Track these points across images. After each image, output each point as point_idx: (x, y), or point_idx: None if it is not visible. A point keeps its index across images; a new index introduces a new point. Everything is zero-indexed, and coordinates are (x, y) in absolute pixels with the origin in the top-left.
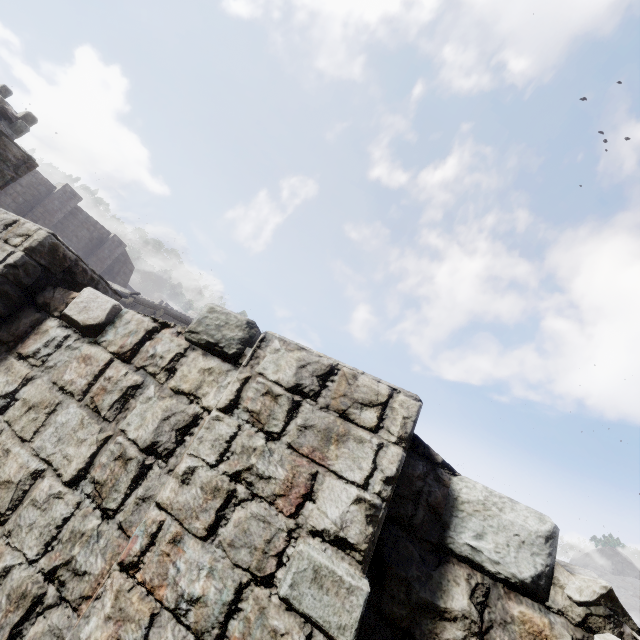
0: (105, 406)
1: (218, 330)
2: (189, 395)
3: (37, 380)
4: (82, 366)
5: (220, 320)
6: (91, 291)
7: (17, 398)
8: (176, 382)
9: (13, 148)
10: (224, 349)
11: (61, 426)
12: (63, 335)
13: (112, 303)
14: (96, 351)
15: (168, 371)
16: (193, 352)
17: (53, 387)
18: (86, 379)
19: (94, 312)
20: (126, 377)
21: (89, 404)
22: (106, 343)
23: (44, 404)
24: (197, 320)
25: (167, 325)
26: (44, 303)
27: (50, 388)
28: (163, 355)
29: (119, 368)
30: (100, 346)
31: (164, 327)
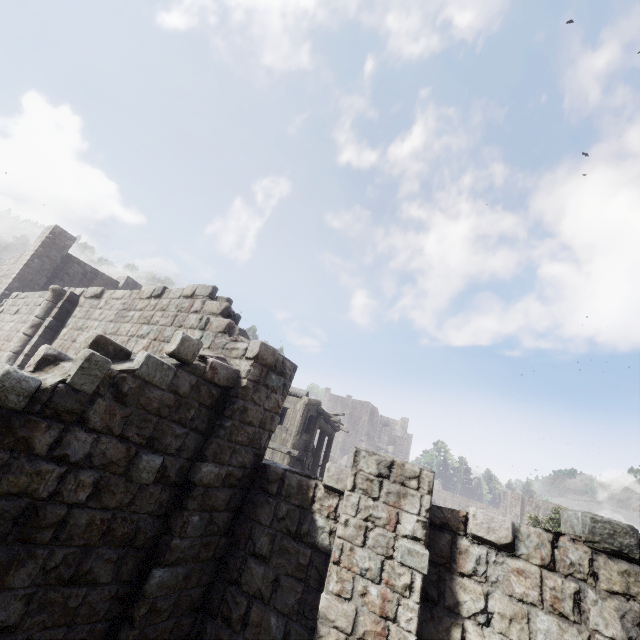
0: (568, 612)
1: (612, 538)
2: (625, 595)
3: (496, 595)
4: (522, 579)
5: (607, 529)
6: (482, 512)
7: (493, 613)
8: (607, 585)
9: (288, 364)
10: (629, 555)
11: (547, 632)
12: (484, 552)
13: (509, 522)
14: (523, 564)
15: (594, 576)
16: (601, 557)
17: (514, 600)
18: (534, 590)
19: (500, 532)
20: (565, 585)
21: (554, 612)
22: (525, 556)
23: (519, 616)
24: (588, 530)
25: (562, 535)
26: (443, 524)
27: (512, 601)
28: (579, 562)
29: (553, 578)
30: (522, 560)
31: (561, 537)
